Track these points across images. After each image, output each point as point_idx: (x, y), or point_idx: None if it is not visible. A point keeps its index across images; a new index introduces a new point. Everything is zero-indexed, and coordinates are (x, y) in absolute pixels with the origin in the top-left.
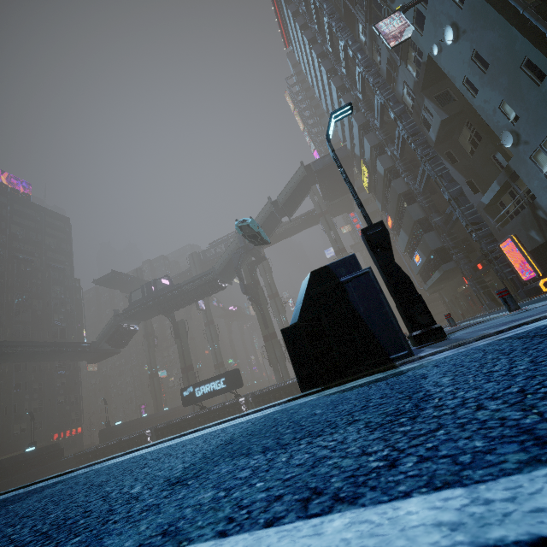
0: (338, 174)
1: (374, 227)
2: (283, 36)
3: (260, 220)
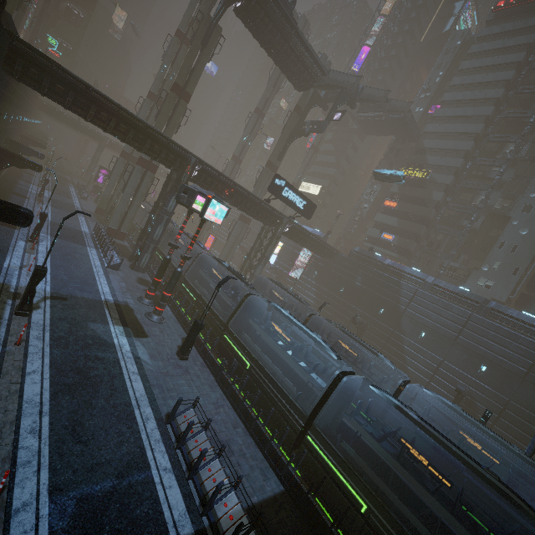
0: (392, 130)
1: None
2: (506, 6)
3: (371, 94)
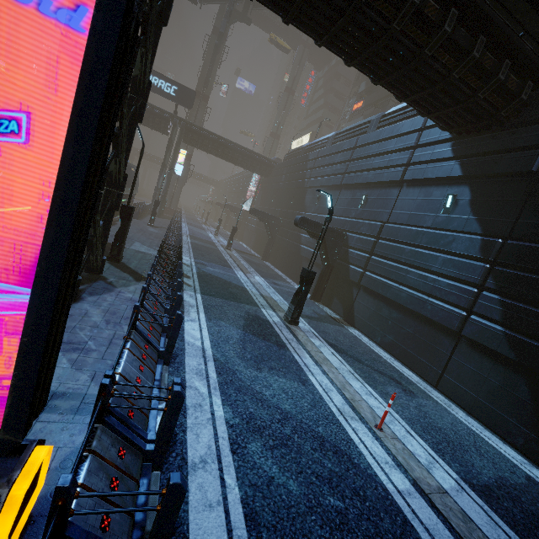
0: None
1: None
2: None
3: None
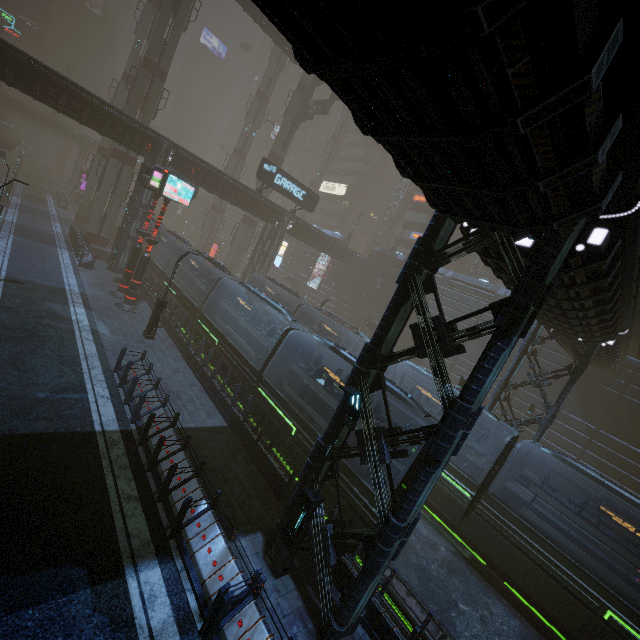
0: None
1: None
2: None
3: None
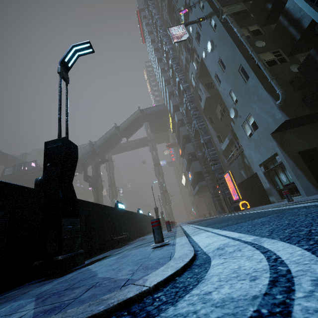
0: (160, 119)
1: (56, 142)
2: (142, 36)
3: (107, 136)
